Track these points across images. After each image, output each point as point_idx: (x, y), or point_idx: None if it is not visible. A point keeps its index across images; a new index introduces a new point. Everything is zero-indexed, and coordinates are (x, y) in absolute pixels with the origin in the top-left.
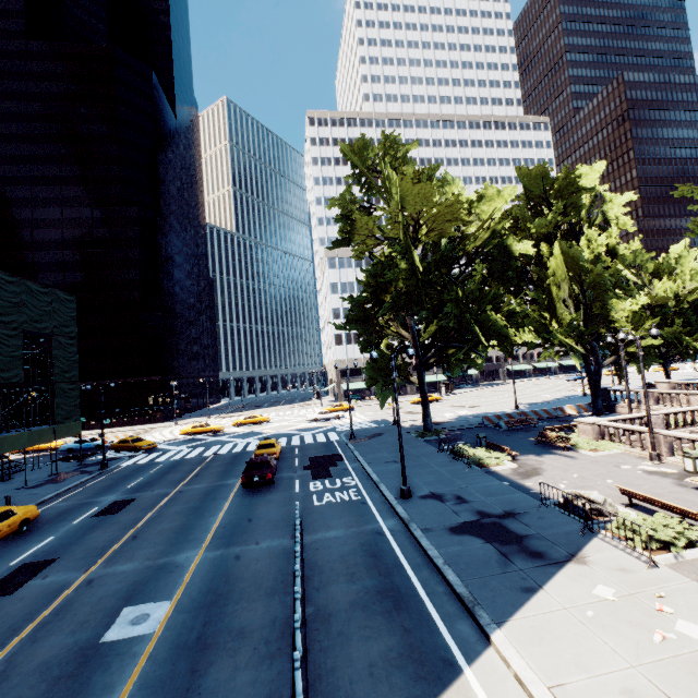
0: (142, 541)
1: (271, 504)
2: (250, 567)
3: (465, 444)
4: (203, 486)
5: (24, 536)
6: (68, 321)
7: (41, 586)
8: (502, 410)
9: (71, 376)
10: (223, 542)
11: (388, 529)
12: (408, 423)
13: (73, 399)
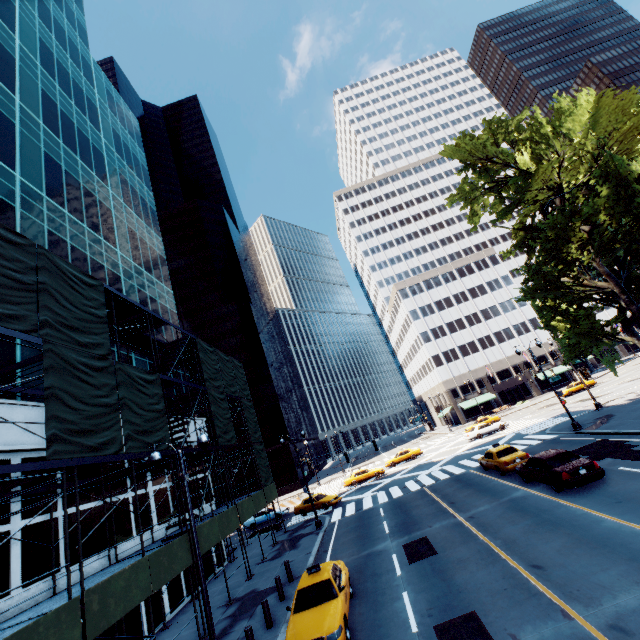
0: (562, 567)
1: None
2: None
3: None
4: (491, 506)
5: (360, 599)
6: (243, 385)
7: None
8: None
9: (258, 437)
10: None
11: None
12: (617, 401)
13: (264, 460)
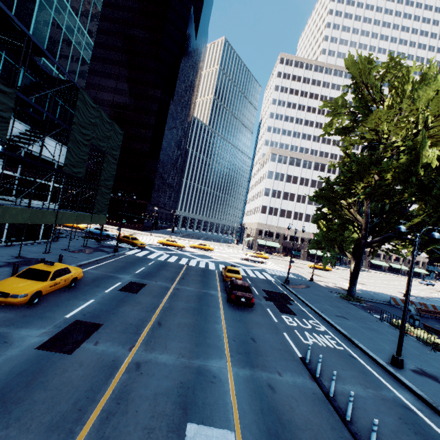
0: (167, 330)
1: (261, 327)
2: (294, 409)
3: (391, 318)
4: (193, 290)
5: (72, 291)
6: (116, 146)
7: (95, 353)
8: (393, 294)
9: (108, 184)
10: (243, 359)
11: (413, 405)
12: (322, 283)
13: (106, 200)
